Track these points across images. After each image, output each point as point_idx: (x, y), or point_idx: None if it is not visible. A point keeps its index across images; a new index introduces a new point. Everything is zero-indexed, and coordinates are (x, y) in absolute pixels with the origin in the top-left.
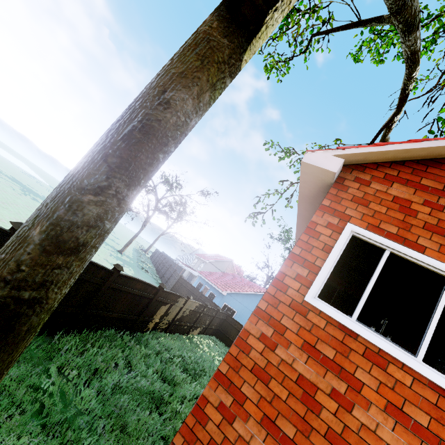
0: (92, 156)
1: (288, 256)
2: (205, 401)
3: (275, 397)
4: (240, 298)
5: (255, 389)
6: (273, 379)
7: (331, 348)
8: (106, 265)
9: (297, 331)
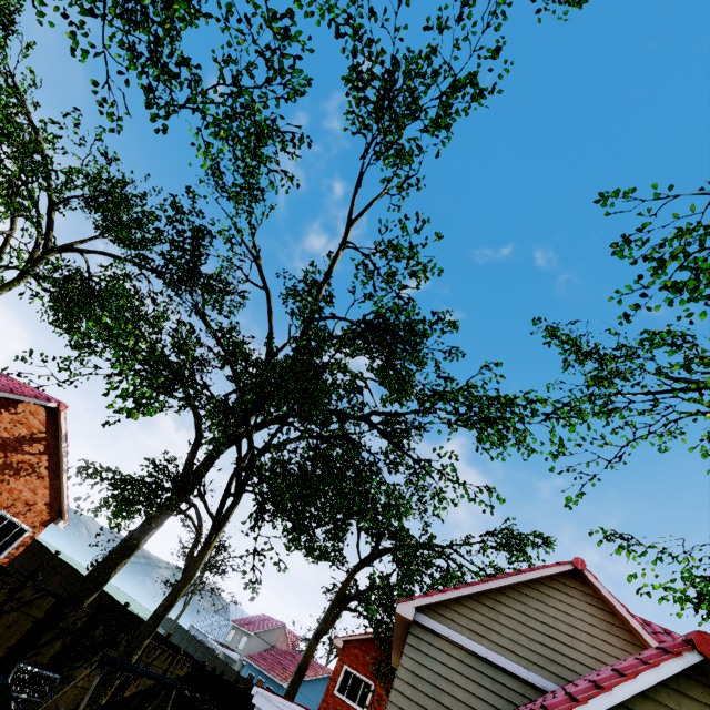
0: (298, 675)
1: (330, 678)
2: None
3: None
4: (302, 688)
5: None
6: None
7: (339, 706)
8: None
9: (332, 703)
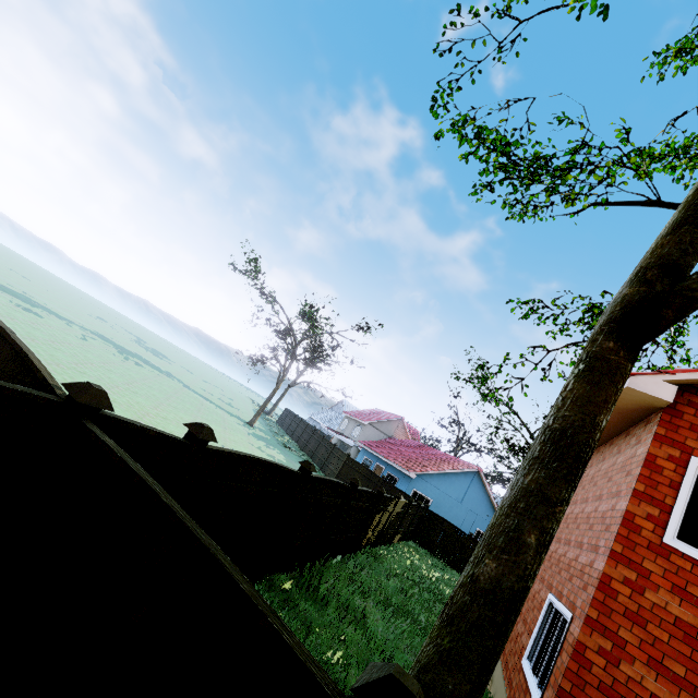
0: (549, 473)
1: (632, 493)
2: (583, 646)
3: (656, 639)
4: (435, 480)
5: (633, 633)
6: (650, 623)
7: None
8: (258, 453)
9: (663, 574)
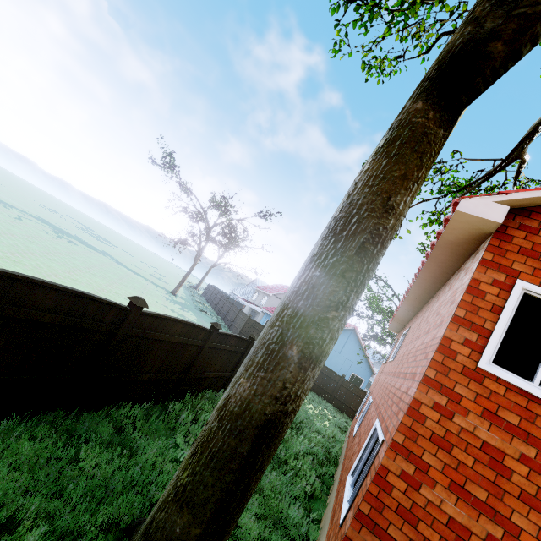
0: (325, 270)
1: (452, 319)
2: (385, 470)
3: (460, 464)
4: None
5: (437, 457)
6: (455, 447)
7: (514, 415)
8: (168, 312)
9: (474, 398)
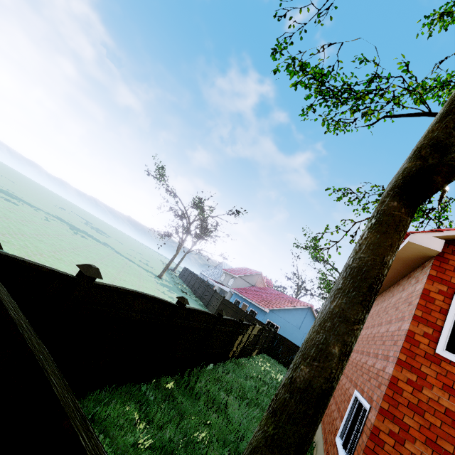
0: (349, 300)
1: (413, 317)
2: (377, 430)
3: (431, 425)
4: (282, 314)
5: (414, 420)
6: (426, 412)
7: None
8: (162, 295)
9: (436, 376)
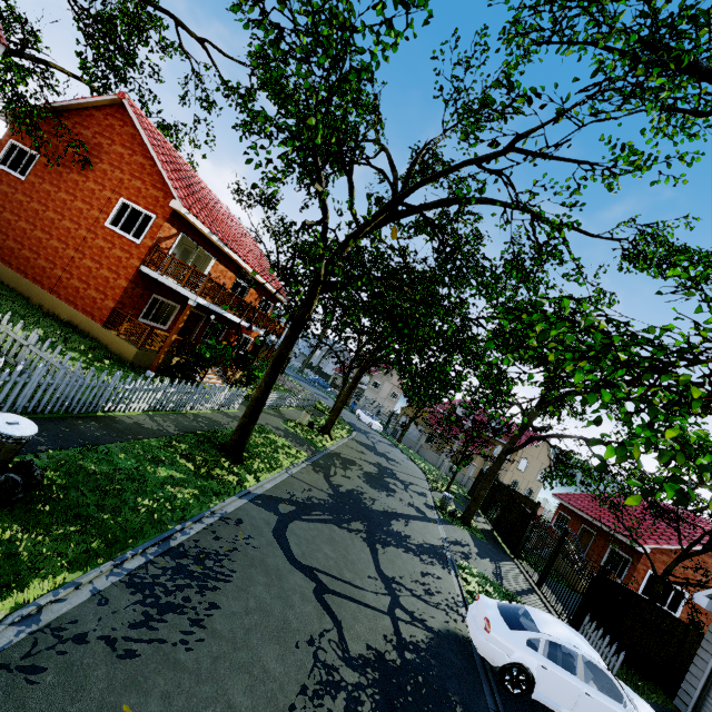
0: None
1: None
2: None
3: None
4: None
5: None
6: None
7: None
8: None
9: None
